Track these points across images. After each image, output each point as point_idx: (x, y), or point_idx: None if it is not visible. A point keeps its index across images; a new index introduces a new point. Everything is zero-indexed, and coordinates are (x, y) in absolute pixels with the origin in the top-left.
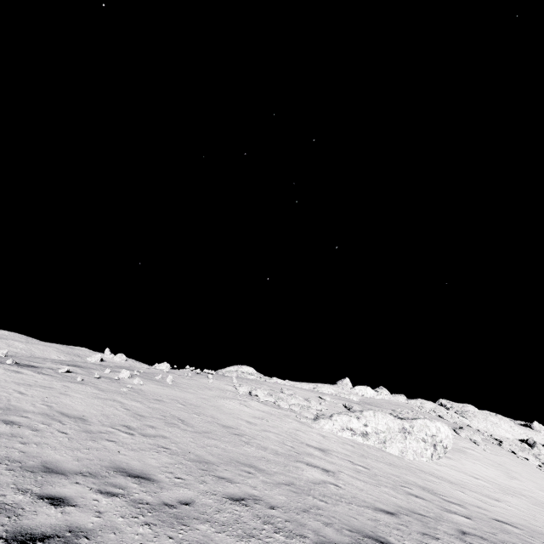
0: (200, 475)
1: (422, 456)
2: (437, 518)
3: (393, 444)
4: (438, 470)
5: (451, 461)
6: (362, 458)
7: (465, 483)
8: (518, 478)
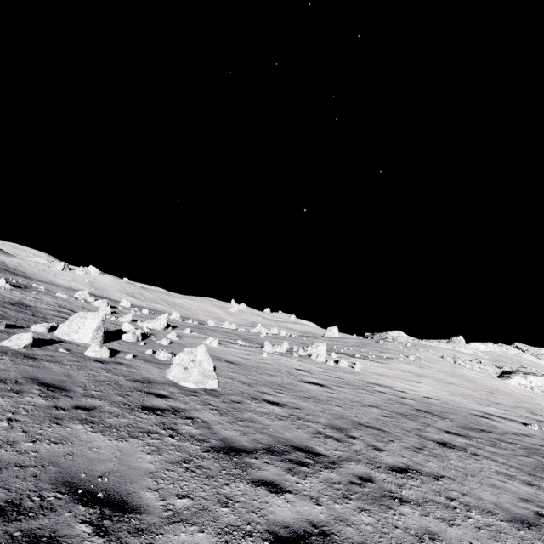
0: (541, 410)
1: None
2: None
3: None
4: None
5: None
6: None
7: None
8: None
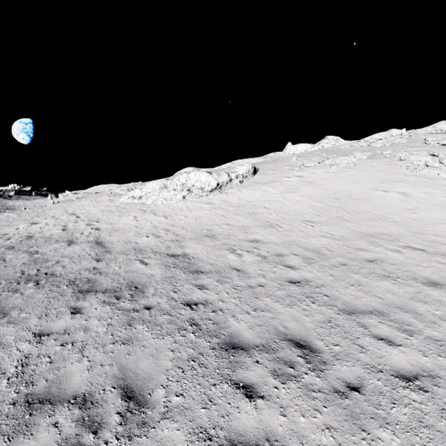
0: None
1: (172, 200)
2: (36, 233)
3: (151, 198)
4: (169, 206)
5: (220, 195)
6: (98, 213)
7: (174, 210)
8: (298, 191)
